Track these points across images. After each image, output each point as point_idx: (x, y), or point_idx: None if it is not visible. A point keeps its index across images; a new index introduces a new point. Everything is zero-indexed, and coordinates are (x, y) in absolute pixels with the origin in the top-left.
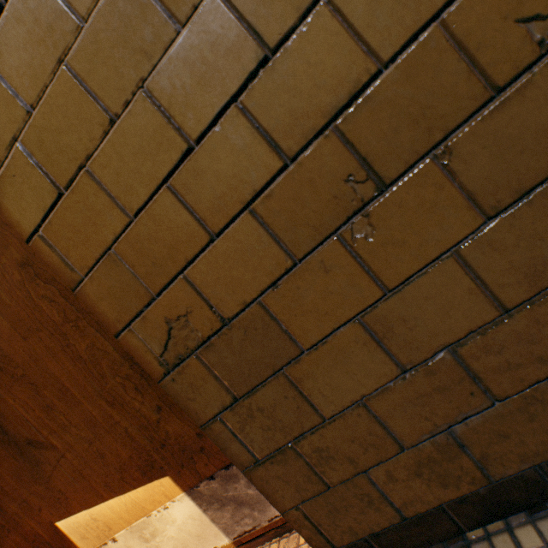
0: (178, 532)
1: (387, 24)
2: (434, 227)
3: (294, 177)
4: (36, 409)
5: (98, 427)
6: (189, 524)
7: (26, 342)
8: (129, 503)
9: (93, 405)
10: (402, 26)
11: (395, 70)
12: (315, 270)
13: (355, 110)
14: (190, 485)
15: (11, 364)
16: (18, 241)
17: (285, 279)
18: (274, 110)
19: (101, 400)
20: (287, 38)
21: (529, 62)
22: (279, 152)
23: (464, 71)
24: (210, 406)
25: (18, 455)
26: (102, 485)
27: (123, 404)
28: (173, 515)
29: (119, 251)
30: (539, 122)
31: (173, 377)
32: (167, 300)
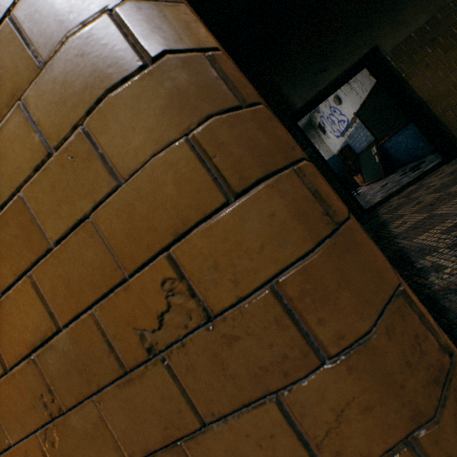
0: None
1: (63, 301)
2: (95, 454)
3: (11, 381)
4: None
5: None
6: None
7: None
8: None
9: None
10: (72, 306)
11: (68, 332)
12: (22, 456)
13: (46, 350)
14: None
15: None
16: None
17: (4, 455)
18: (1, 331)
19: None
20: (9, 289)
21: (145, 358)
22: (3, 360)
23: (108, 349)
24: None
25: None
26: None
27: None
28: None
29: None
30: (154, 402)
31: None
32: None
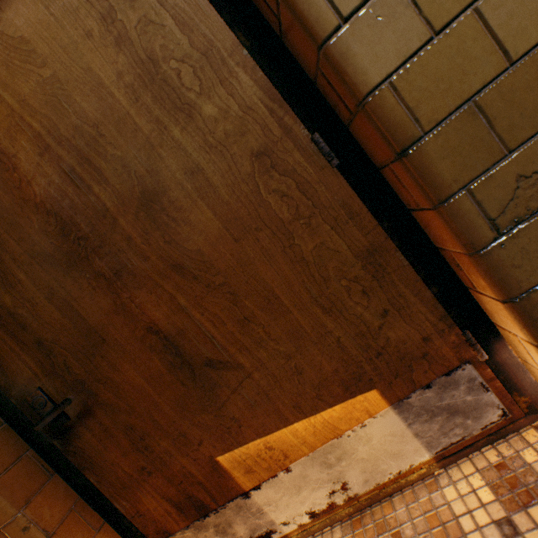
0: (371, 452)
1: None
2: None
3: None
4: (227, 323)
5: (302, 339)
6: (386, 442)
7: (237, 245)
8: (319, 424)
9: (304, 314)
10: None
11: None
12: None
13: None
14: (399, 398)
15: (209, 271)
16: (259, 128)
17: None
18: None
19: (315, 307)
20: None
21: None
22: None
23: None
24: (535, 273)
25: (188, 379)
26: (289, 406)
27: (342, 311)
28: (369, 433)
29: (482, 102)
30: None
31: (501, 242)
32: (522, 156)
